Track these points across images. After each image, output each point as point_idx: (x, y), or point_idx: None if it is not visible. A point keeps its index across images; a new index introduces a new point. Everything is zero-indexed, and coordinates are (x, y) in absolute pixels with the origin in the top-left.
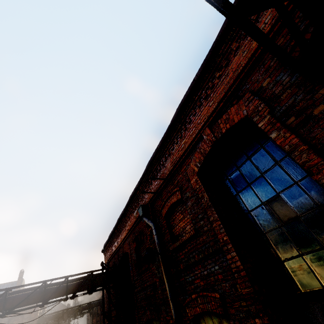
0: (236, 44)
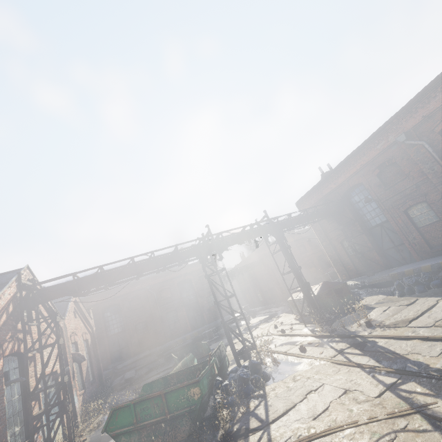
0: None
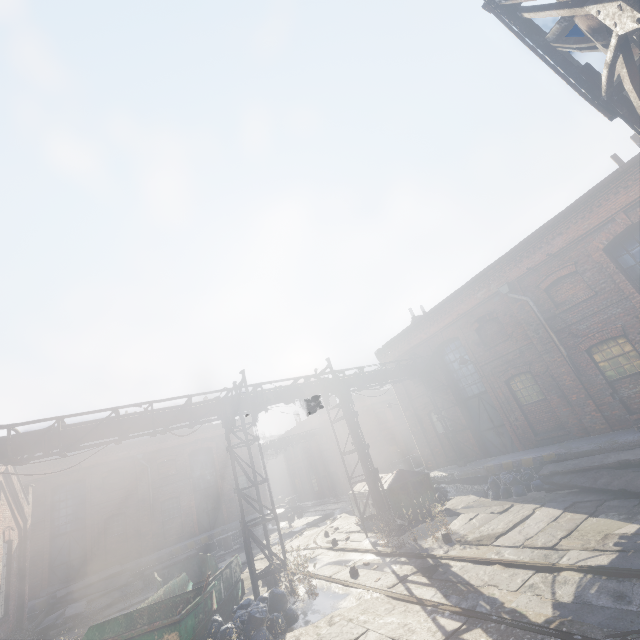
0: None
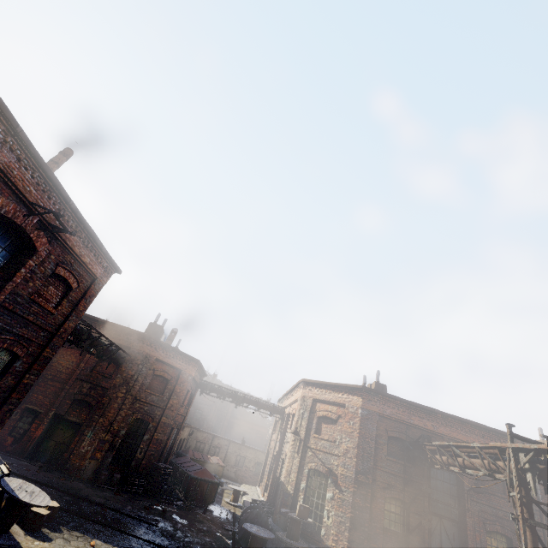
0: None
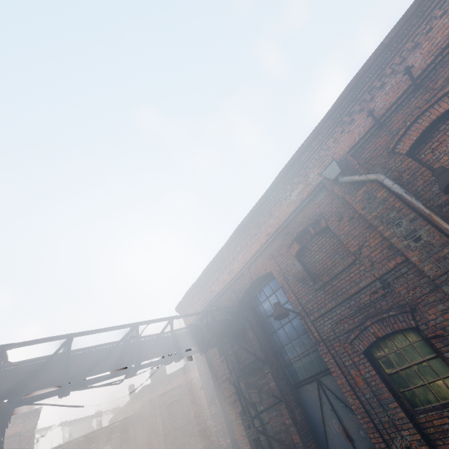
0: None
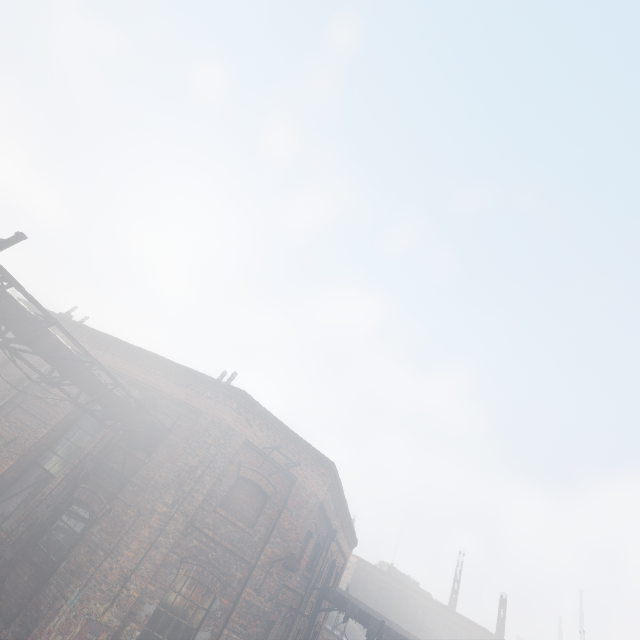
0: (173, 378)
